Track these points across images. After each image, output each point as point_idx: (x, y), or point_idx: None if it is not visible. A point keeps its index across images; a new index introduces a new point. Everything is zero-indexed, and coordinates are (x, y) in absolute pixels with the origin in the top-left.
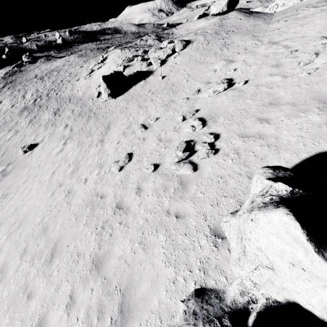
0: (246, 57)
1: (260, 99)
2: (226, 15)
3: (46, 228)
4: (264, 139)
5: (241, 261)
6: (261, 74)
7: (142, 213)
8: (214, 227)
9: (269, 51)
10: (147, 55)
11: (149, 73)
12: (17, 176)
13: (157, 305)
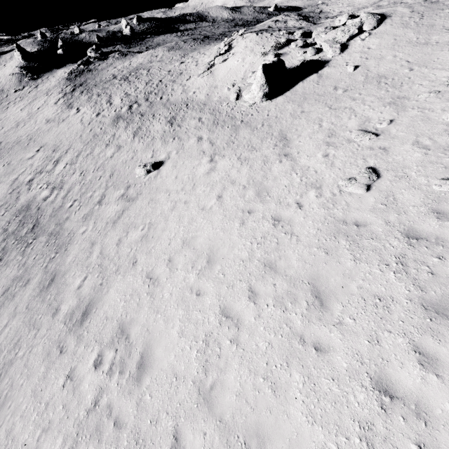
0: None
1: None
2: None
3: (270, 264)
4: None
5: None
6: None
7: None
8: None
9: None
10: (312, 38)
11: (321, 64)
12: (153, 201)
13: None
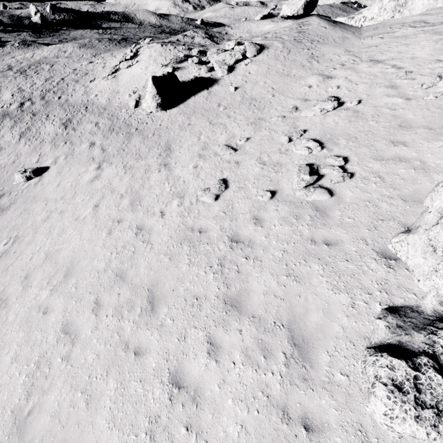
0: (347, 74)
1: (386, 121)
2: (305, 20)
3: (121, 273)
4: (407, 162)
5: (442, 270)
6: (375, 94)
7: (275, 244)
8: (381, 250)
9: (375, 70)
10: (206, 57)
11: (212, 82)
12: (26, 211)
13: (340, 330)
